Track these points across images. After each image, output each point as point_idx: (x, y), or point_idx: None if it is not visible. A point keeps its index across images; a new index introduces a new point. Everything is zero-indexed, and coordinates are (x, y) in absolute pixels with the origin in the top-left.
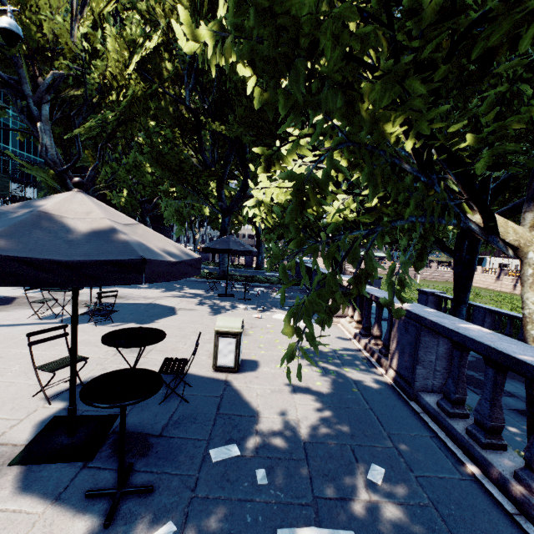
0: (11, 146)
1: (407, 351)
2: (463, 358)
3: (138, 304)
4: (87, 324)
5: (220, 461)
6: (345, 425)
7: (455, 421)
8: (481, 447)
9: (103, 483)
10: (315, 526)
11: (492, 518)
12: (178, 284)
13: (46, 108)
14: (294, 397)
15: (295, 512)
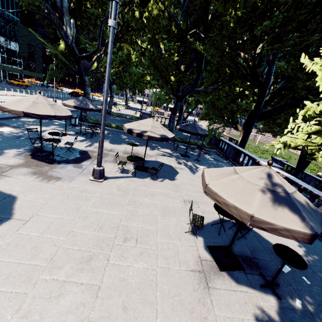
0: None
1: None
2: None
3: (152, 161)
4: (148, 179)
5: (287, 272)
6: (312, 255)
7: None
8: None
9: (259, 281)
10: None
11: None
12: (150, 142)
13: (65, 1)
14: (282, 238)
15: None
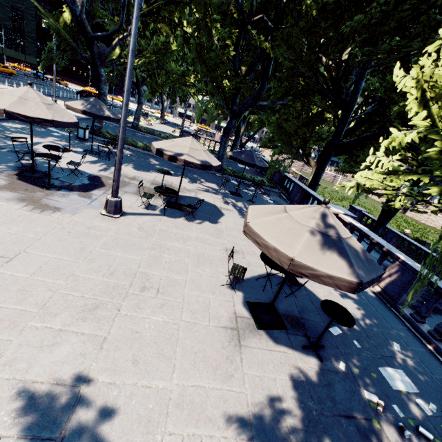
0: None
1: (398, 284)
2: (438, 300)
3: (189, 197)
4: (181, 220)
5: (337, 335)
6: (371, 319)
7: (420, 325)
8: (435, 340)
9: (302, 342)
10: (388, 367)
11: (441, 368)
12: (191, 172)
13: None
14: (340, 299)
15: (379, 361)
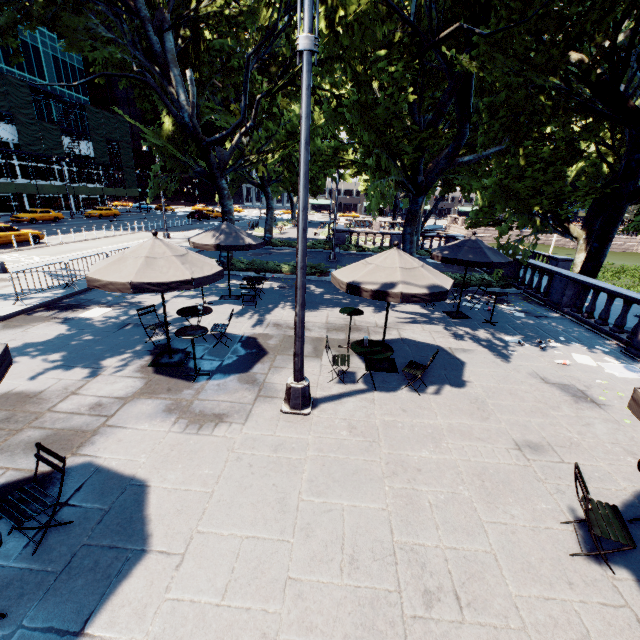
0: (48, 81)
1: None
2: None
3: (393, 342)
4: (405, 392)
5: None
6: None
7: None
8: None
9: None
10: None
11: None
12: None
13: (169, 38)
14: None
15: None
